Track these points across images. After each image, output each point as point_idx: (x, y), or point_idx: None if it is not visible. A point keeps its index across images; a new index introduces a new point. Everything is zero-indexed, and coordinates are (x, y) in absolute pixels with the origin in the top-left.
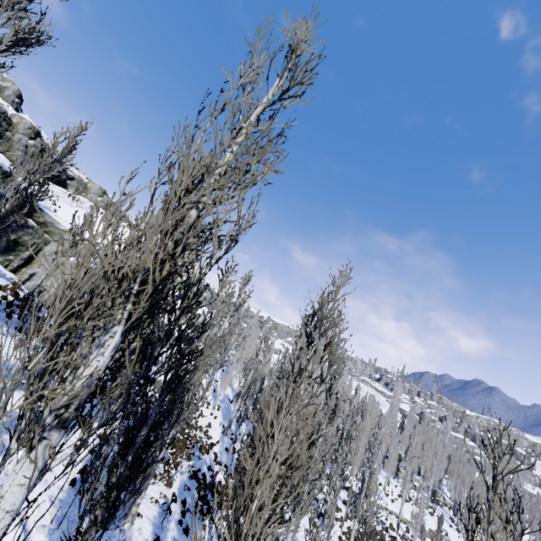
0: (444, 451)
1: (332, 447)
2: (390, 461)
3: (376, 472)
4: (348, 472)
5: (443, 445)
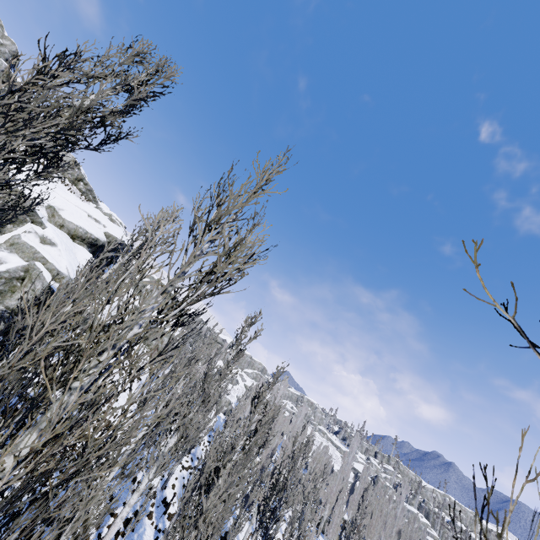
0: (394, 524)
1: (261, 494)
2: (331, 526)
3: (311, 538)
4: (281, 535)
5: (394, 517)
